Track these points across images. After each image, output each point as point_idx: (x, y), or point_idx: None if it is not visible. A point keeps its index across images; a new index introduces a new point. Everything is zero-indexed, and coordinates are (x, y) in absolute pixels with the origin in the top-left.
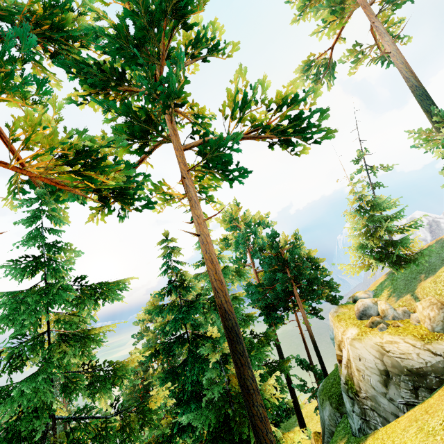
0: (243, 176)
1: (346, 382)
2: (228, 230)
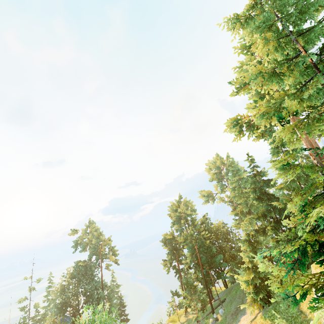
0: None
1: None
2: (216, 169)
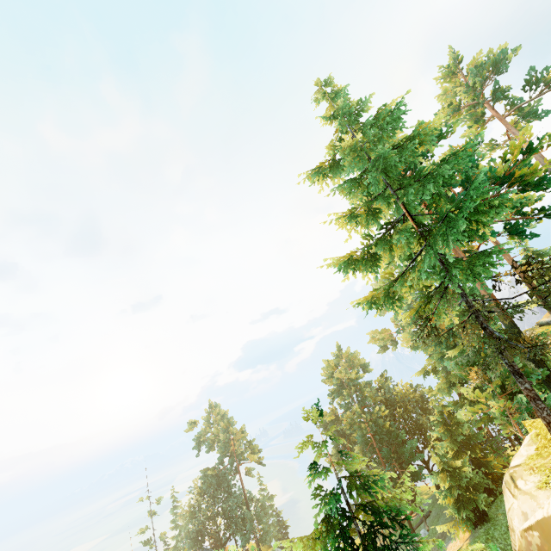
0: (535, 235)
1: None
2: None
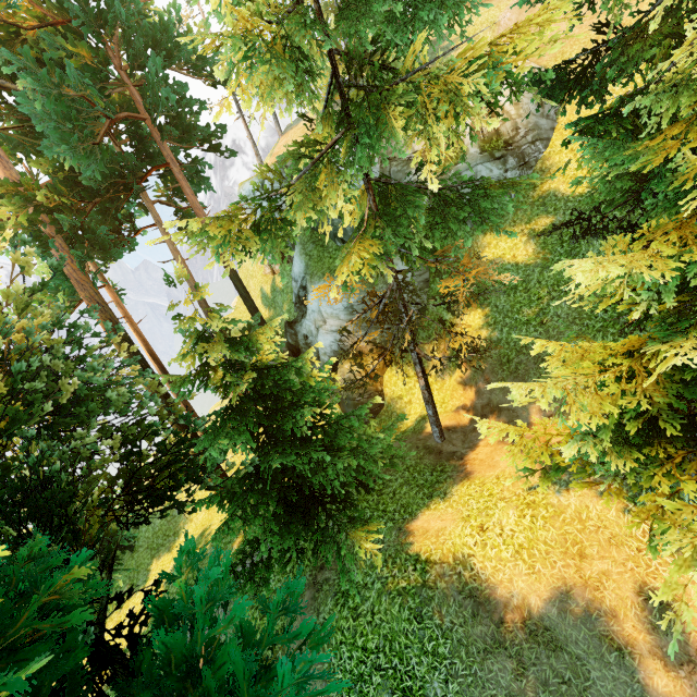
0: None
1: (482, 150)
2: None
